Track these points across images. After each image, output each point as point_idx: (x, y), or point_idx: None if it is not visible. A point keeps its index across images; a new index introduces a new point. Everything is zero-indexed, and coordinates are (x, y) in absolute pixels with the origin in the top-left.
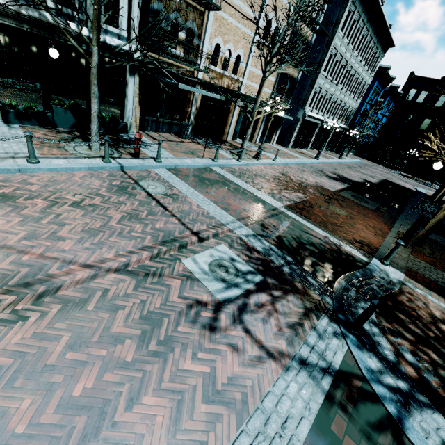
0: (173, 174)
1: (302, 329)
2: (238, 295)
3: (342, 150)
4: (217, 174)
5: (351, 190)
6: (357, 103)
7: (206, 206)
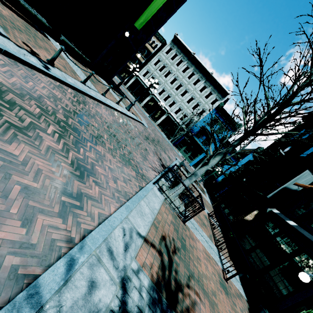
0: None
1: None
2: None
3: (180, 149)
4: None
5: None
6: (195, 116)
7: None
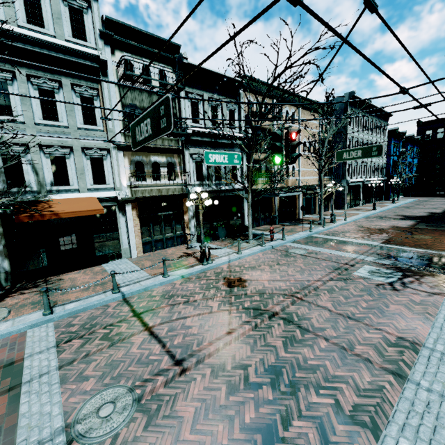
0: (297, 244)
1: (444, 286)
2: (396, 280)
3: (390, 196)
4: (320, 238)
5: (423, 223)
6: (384, 159)
7: (335, 253)
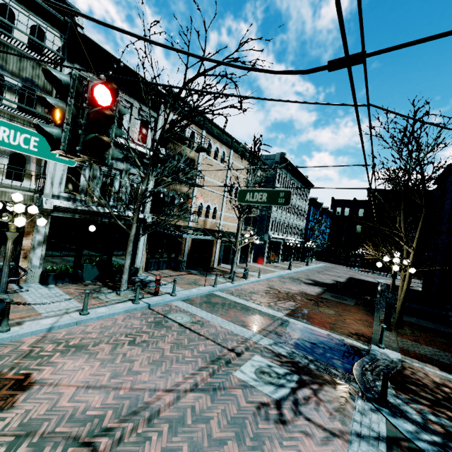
0: (188, 304)
1: (347, 411)
2: (288, 393)
3: (306, 258)
4: (222, 298)
5: (329, 292)
6: (304, 222)
7: (227, 326)
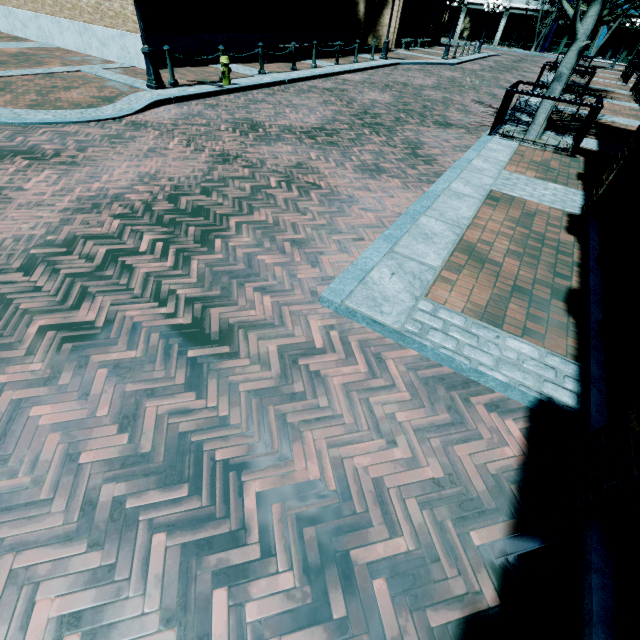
0: None
1: None
2: None
3: (558, 49)
4: None
5: None
6: None
7: None
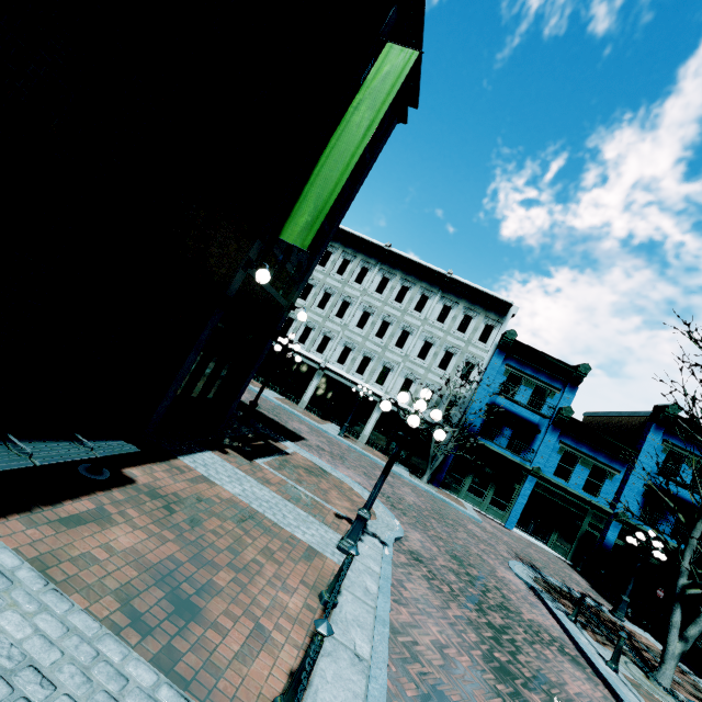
0: None
1: None
2: None
3: (458, 490)
4: None
5: None
6: (456, 383)
7: None
